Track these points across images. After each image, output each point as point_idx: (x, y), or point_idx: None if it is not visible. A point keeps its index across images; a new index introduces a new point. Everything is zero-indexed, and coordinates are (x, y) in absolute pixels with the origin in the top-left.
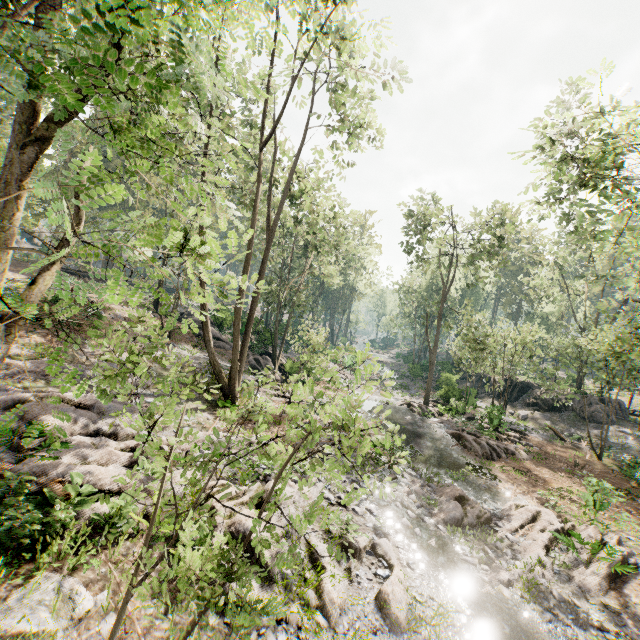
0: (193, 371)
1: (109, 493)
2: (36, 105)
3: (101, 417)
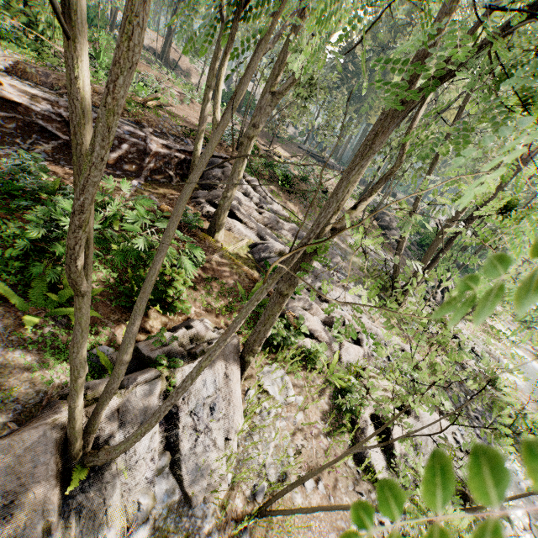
0: (373, 265)
1: (312, 336)
2: (422, 62)
3: (315, 279)
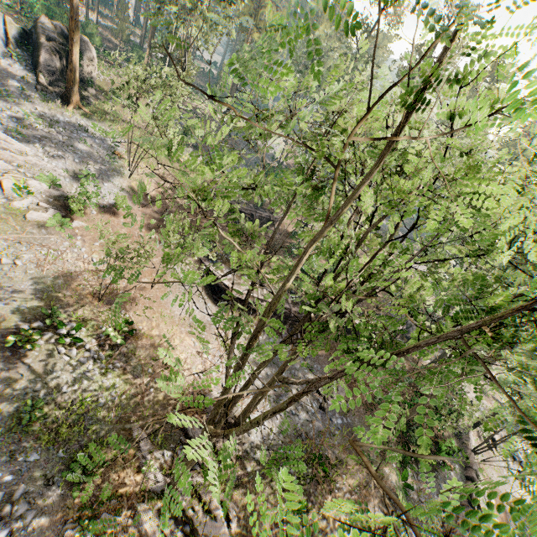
0: None
1: None
2: None
3: None
